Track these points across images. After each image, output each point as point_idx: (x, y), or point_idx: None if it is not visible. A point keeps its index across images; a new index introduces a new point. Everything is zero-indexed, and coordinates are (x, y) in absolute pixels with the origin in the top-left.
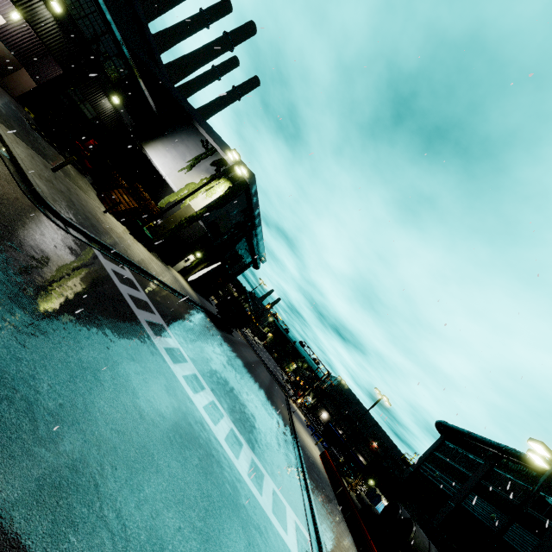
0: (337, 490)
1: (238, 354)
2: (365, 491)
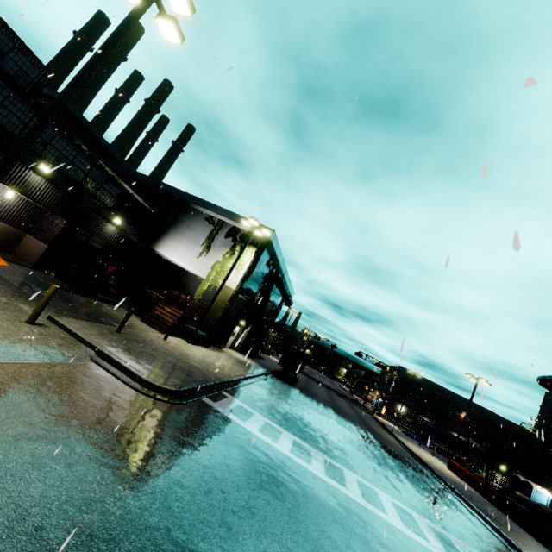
0: (502, 506)
1: (320, 401)
2: (504, 481)
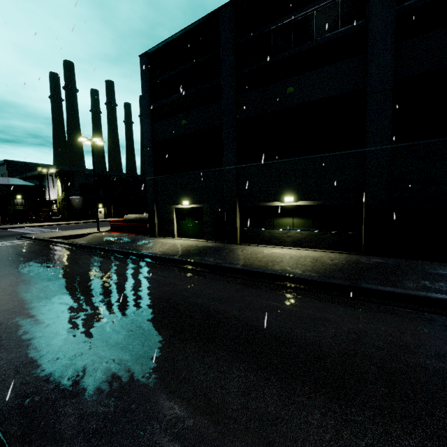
0: None
1: None
2: None
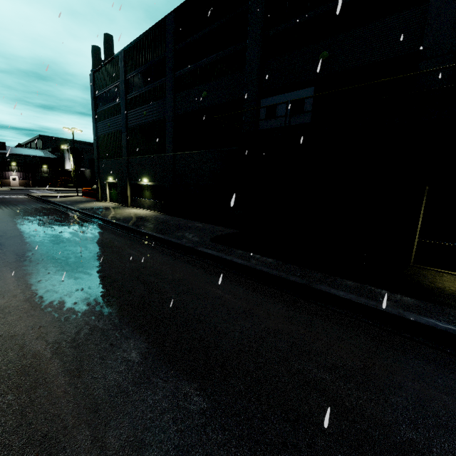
0: None
1: None
2: None
